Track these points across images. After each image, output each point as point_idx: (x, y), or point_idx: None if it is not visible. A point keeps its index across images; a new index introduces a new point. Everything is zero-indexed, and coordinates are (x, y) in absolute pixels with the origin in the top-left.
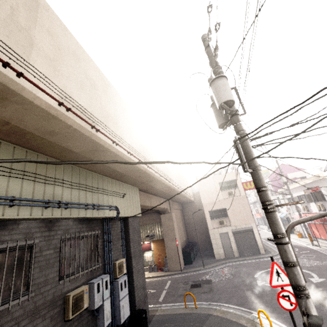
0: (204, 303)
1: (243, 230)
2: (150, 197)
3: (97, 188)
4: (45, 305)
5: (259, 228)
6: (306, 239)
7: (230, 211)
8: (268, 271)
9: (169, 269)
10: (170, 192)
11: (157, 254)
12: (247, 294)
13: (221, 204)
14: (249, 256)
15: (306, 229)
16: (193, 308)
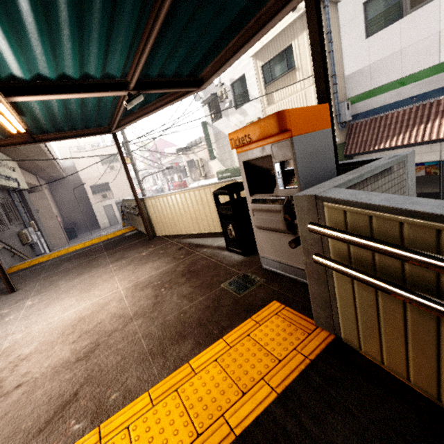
0: None
1: None
2: (23, 172)
3: (1, 162)
4: (13, 235)
5: None
6: None
7: (112, 185)
8: None
9: (53, 246)
10: (47, 167)
11: None
12: None
13: (103, 179)
14: None
15: None
16: None
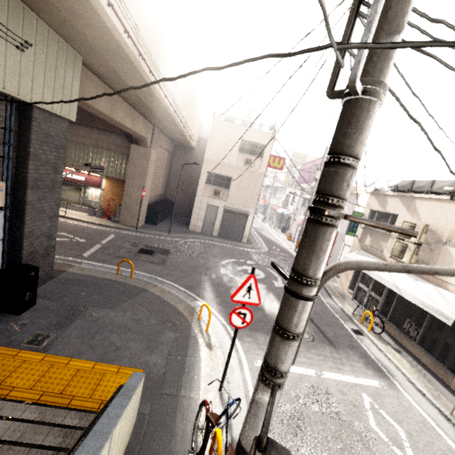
0: (145, 275)
1: (237, 212)
2: (116, 100)
3: None
4: None
5: (256, 215)
6: (292, 244)
7: (235, 184)
8: (239, 262)
9: (121, 221)
10: (159, 112)
11: (108, 197)
12: (203, 278)
13: (229, 170)
14: (228, 240)
15: (300, 236)
16: (127, 277)
